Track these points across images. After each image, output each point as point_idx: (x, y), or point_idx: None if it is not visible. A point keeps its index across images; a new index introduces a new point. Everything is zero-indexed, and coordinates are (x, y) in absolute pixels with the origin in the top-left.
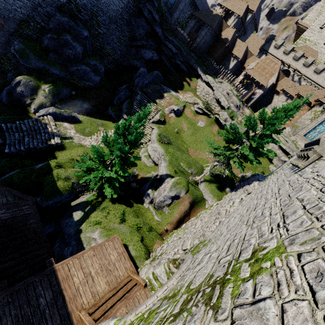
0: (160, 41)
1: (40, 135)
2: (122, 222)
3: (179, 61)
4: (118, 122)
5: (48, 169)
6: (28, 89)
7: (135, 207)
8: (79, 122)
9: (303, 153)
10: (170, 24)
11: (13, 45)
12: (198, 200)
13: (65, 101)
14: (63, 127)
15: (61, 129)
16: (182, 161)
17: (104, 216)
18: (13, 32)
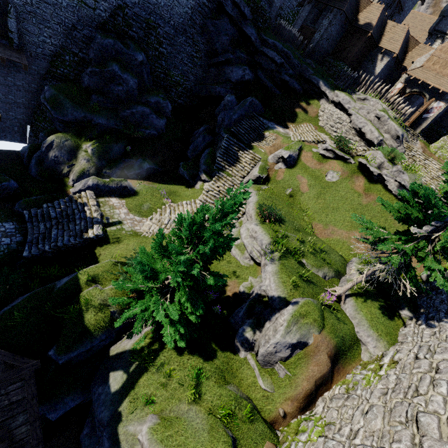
0: (255, 49)
1: (74, 224)
2: (194, 399)
3: (286, 76)
4: (193, 185)
5: (74, 288)
6: (64, 152)
7: (221, 358)
8: (134, 194)
9: None
10: (269, 18)
11: (43, 93)
12: (347, 346)
13: (117, 162)
14: (109, 205)
15: (106, 209)
16: (305, 255)
17: (162, 385)
18: (45, 73)
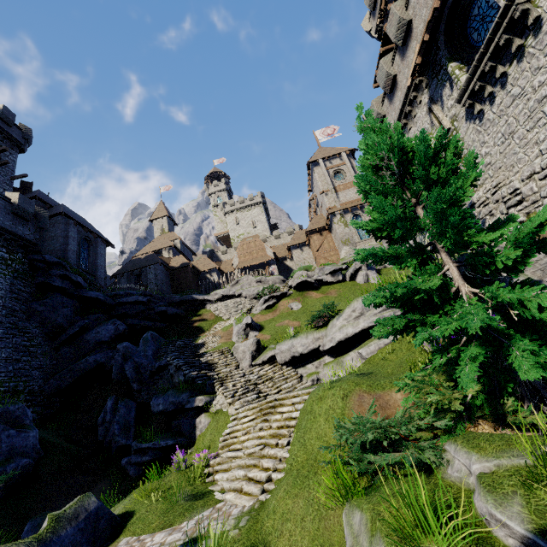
0: (109, 307)
1: None
2: None
3: (161, 307)
4: (191, 439)
5: None
6: None
7: None
8: (126, 518)
9: (491, 63)
10: (101, 287)
11: None
12: None
13: None
14: None
15: None
16: None
17: None
18: None
